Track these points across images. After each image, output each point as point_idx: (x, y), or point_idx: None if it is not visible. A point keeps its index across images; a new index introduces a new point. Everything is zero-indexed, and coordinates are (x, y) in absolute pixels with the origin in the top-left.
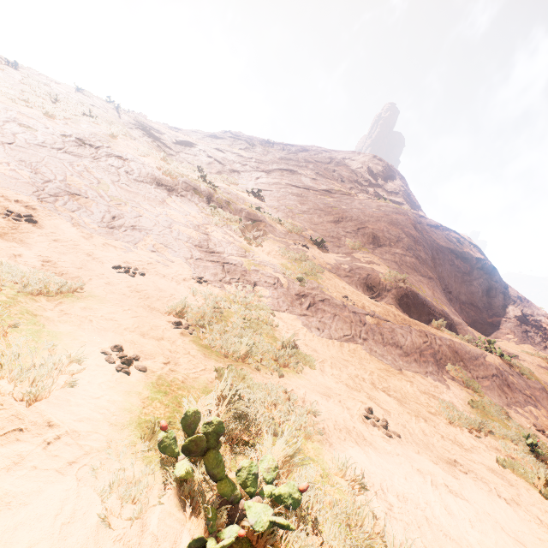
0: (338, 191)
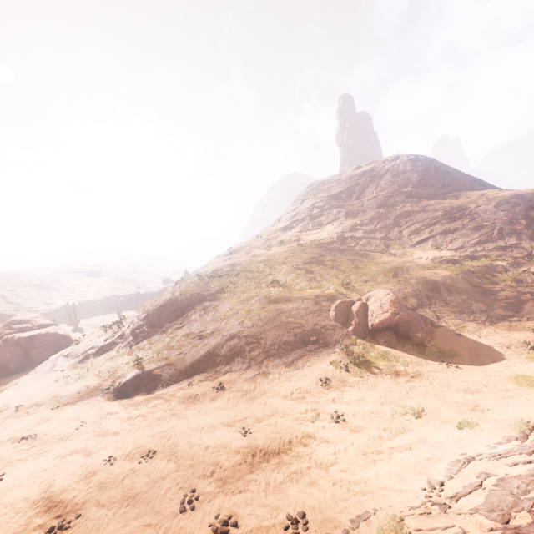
0: (451, 210)
